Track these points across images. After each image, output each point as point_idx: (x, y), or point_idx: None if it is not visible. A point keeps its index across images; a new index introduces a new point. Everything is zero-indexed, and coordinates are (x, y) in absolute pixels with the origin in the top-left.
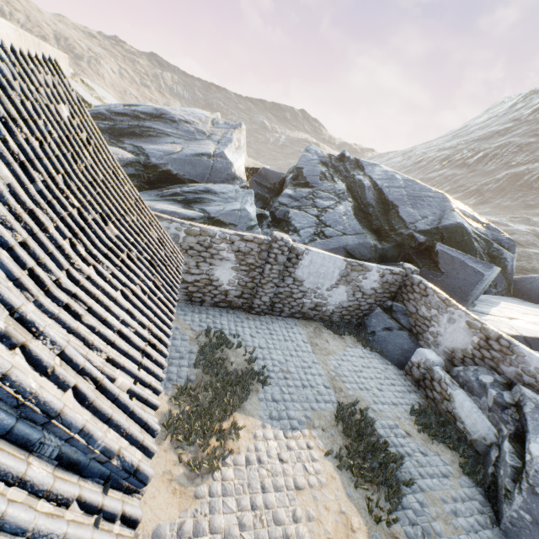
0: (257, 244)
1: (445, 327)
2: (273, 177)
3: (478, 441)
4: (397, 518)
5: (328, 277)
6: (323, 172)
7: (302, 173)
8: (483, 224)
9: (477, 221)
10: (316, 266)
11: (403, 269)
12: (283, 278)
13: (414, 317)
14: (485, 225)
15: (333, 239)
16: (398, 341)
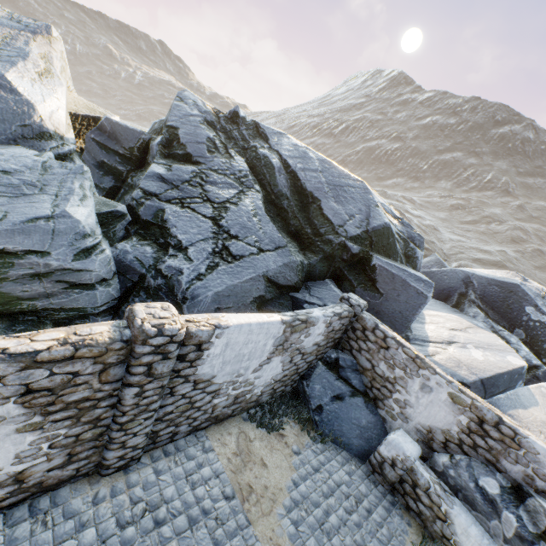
0: (89, 359)
1: (417, 396)
2: (127, 137)
3: None
4: None
5: (256, 355)
6: (212, 138)
7: (178, 137)
8: (399, 219)
9: (395, 217)
10: (236, 348)
11: (351, 306)
12: (171, 390)
13: (370, 376)
14: (400, 220)
15: (246, 261)
16: (354, 415)
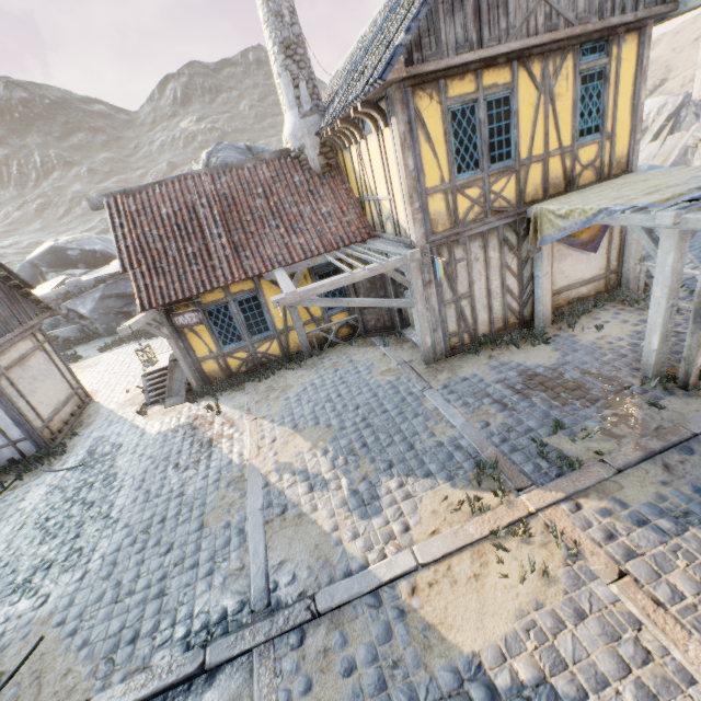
0: None
1: None
2: None
3: (82, 334)
4: (81, 356)
5: None
6: None
7: None
8: None
9: None
10: None
11: None
12: None
13: None
14: None
15: None
16: None
